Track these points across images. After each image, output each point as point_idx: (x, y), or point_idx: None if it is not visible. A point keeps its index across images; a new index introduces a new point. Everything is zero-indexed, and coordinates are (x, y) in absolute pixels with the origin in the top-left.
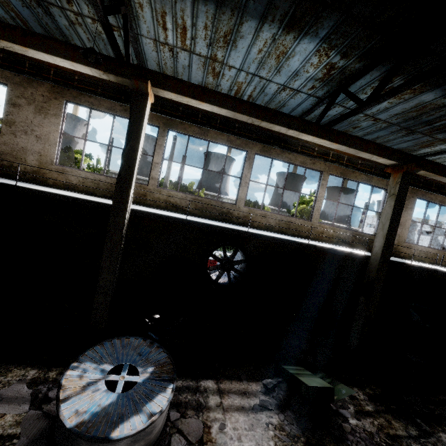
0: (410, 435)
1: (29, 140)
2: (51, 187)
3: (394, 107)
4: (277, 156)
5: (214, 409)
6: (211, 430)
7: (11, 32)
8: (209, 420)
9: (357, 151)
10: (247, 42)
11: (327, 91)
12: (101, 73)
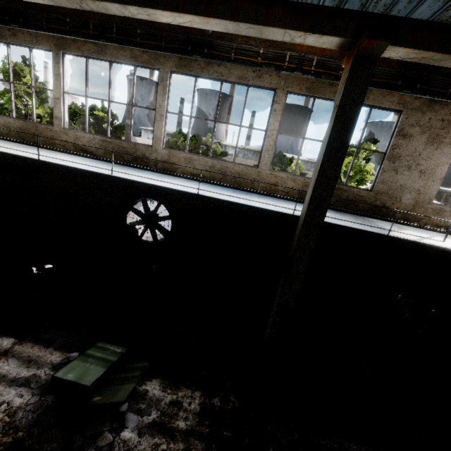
0: None
1: None
2: None
3: None
4: (200, 72)
5: None
6: None
7: None
8: None
9: (255, 27)
10: None
11: None
12: None
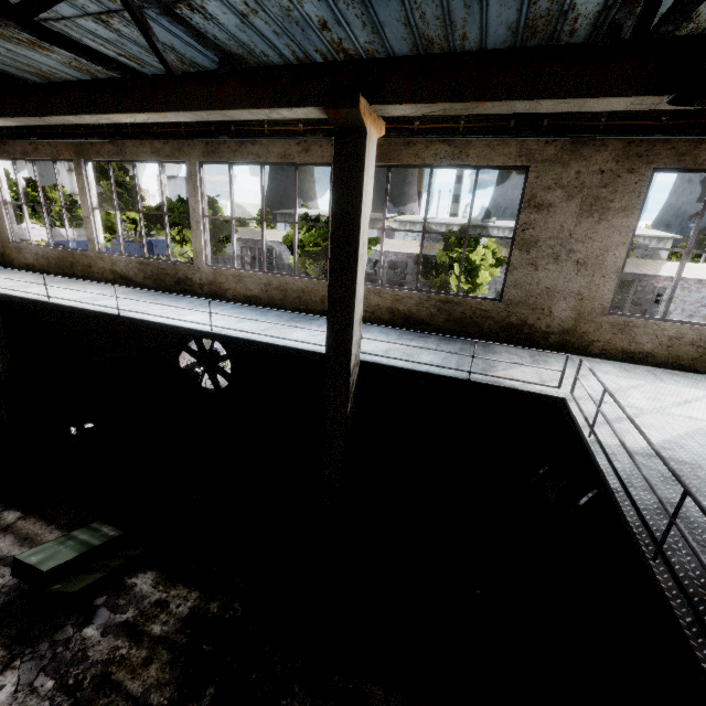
0: (141, 698)
1: None
2: None
3: None
4: (232, 157)
5: None
6: None
7: None
8: None
9: (214, 112)
10: None
11: None
12: None
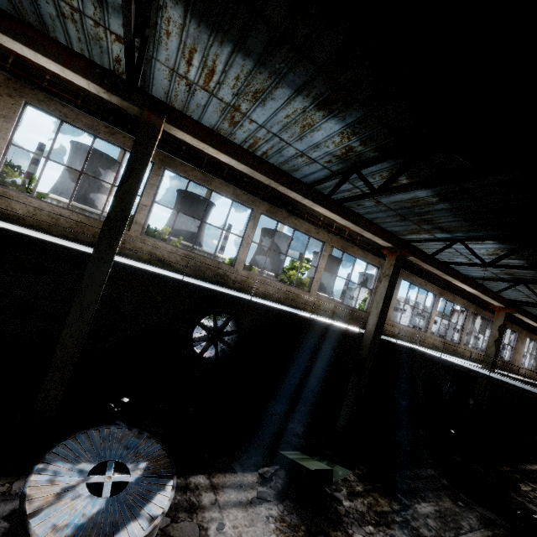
0: (394, 509)
1: None
2: None
3: (395, 196)
4: (283, 219)
5: (209, 508)
6: (209, 532)
7: None
8: (205, 521)
9: (362, 230)
10: (276, 104)
11: (341, 168)
12: (101, 91)
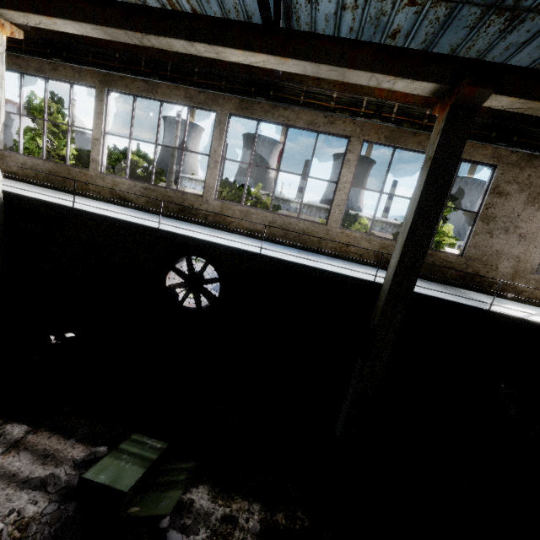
0: None
1: None
2: None
3: None
4: (264, 115)
5: None
6: None
7: None
8: None
9: (338, 69)
10: None
11: None
12: None
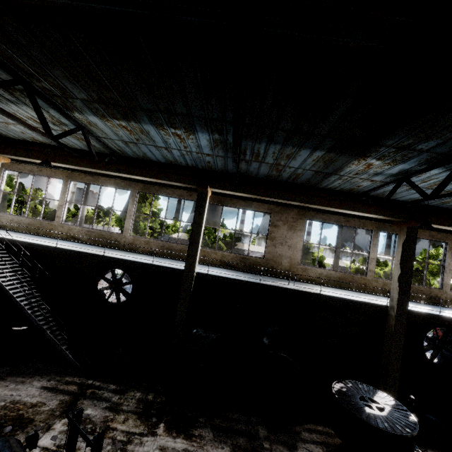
0: None
1: (283, 249)
2: (341, 294)
3: None
4: None
5: None
6: None
7: (332, 202)
8: None
9: None
10: None
11: None
12: (381, 217)
